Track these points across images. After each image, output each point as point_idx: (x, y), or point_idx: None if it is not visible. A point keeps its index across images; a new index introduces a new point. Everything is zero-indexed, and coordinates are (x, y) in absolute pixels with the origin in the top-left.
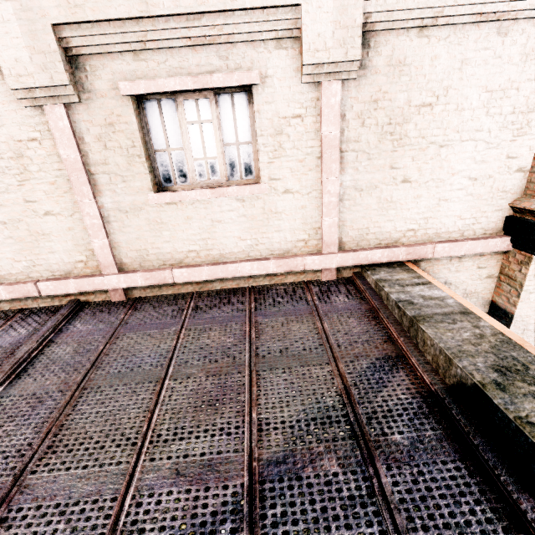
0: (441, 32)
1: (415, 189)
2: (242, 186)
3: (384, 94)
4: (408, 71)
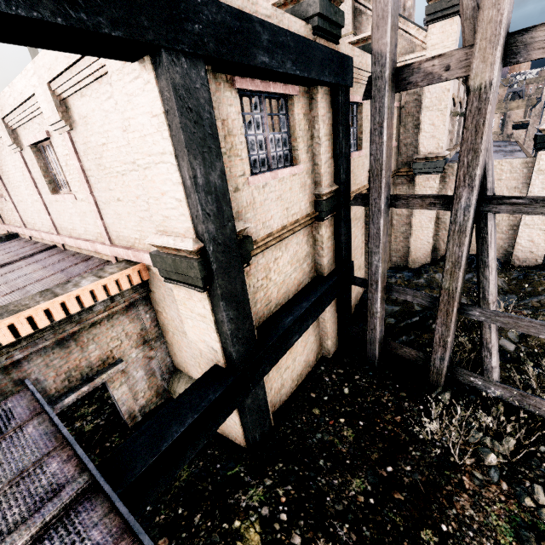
0: (88, 91)
1: (125, 206)
2: (68, 195)
3: (86, 138)
4: (88, 121)
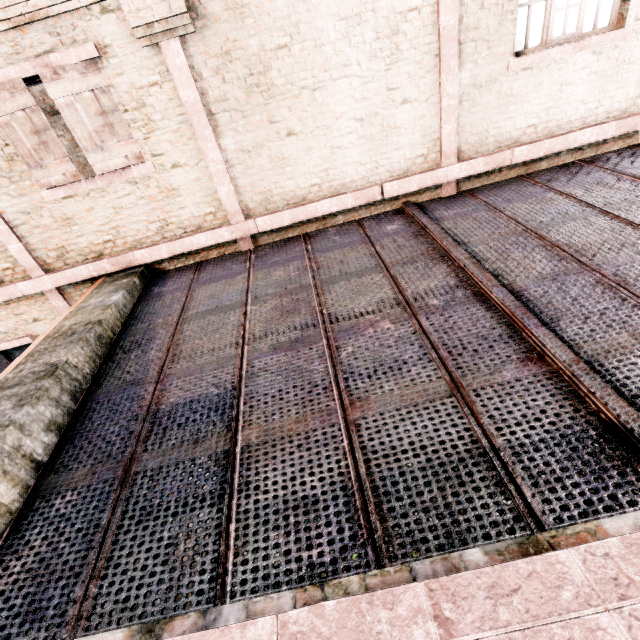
0: None
1: None
2: (606, 34)
3: None
4: None
